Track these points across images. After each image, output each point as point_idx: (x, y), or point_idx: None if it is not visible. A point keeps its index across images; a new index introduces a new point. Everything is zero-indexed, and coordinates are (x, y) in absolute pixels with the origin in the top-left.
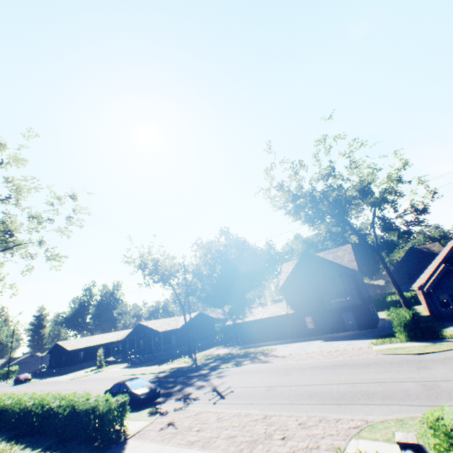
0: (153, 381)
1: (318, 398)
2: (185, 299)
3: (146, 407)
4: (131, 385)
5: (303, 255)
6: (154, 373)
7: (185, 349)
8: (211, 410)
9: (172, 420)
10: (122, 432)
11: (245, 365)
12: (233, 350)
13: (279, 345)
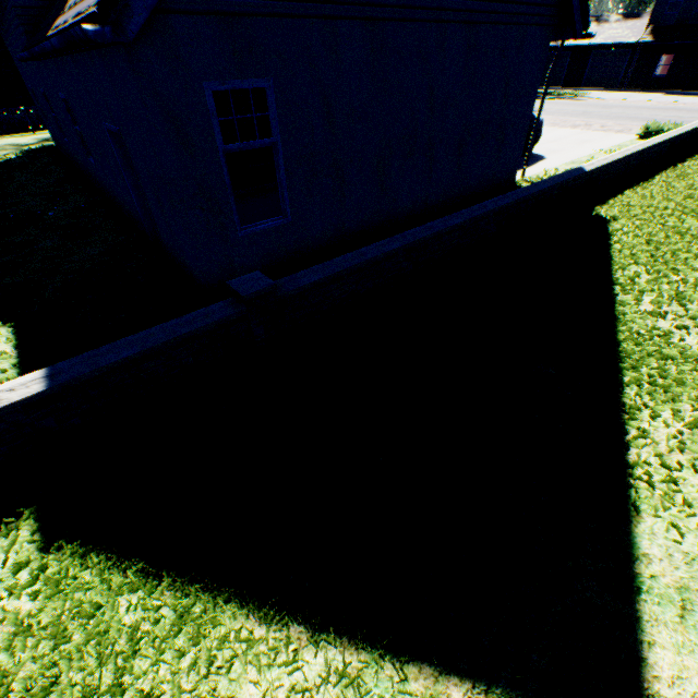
0: None
1: (637, 120)
2: None
3: None
4: None
5: None
6: None
7: None
8: None
9: None
10: None
11: (548, 101)
12: None
13: (594, 93)
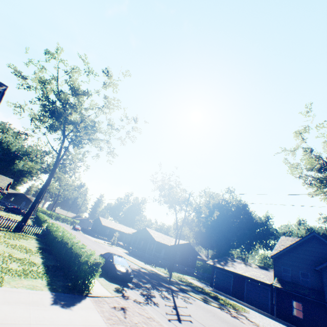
0: (134, 270)
1: None
2: (181, 225)
3: (117, 282)
4: (115, 259)
5: (310, 235)
6: (139, 266)
7: (167, 263)
8: (163, 324)
9: (127, 306)
10: (86, 287)
11: (212, 306)
12: (204, 287)
13: (252, 311)
